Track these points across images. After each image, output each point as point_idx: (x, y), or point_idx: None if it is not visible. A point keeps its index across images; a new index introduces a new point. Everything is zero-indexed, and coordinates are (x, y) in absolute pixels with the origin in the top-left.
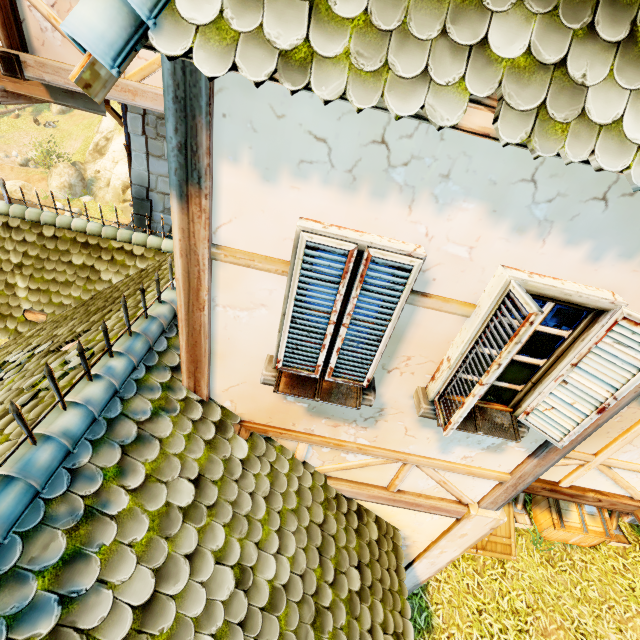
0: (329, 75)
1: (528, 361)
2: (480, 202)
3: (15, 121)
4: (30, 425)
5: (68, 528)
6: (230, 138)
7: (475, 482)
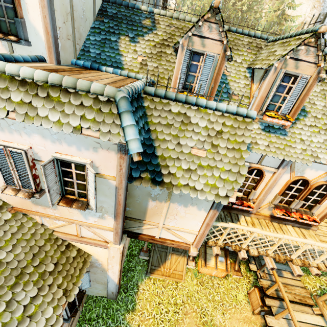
0: None
1: (81, 182)
2: (38, 134)
3: None
4: None
5: None
6: None
7: (106, 232)
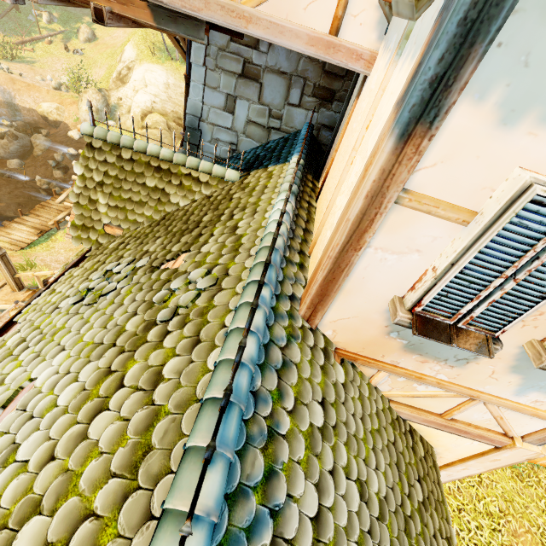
0: None
1: None
2: None
3: (48, 47)
4: (194, 343)
5: (261, 447)
6: (490, 72)
7: (530, 421)
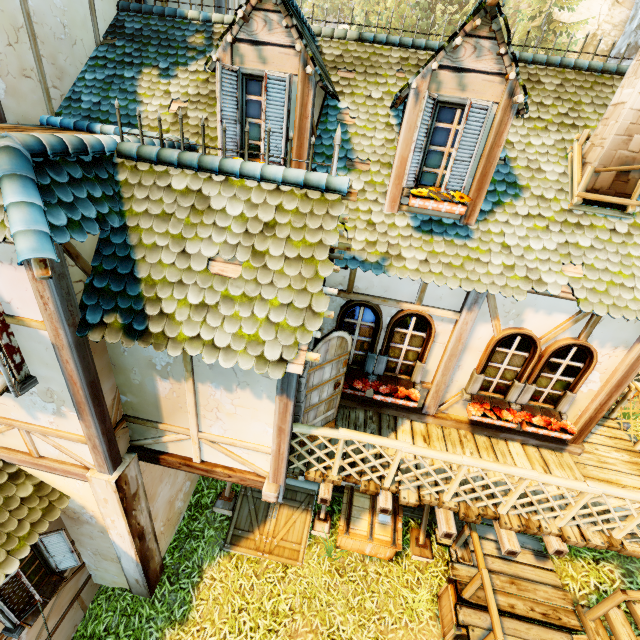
0: None
1: None
2: None
3: None
4: None
5: None
6: None
7: (80, 447)
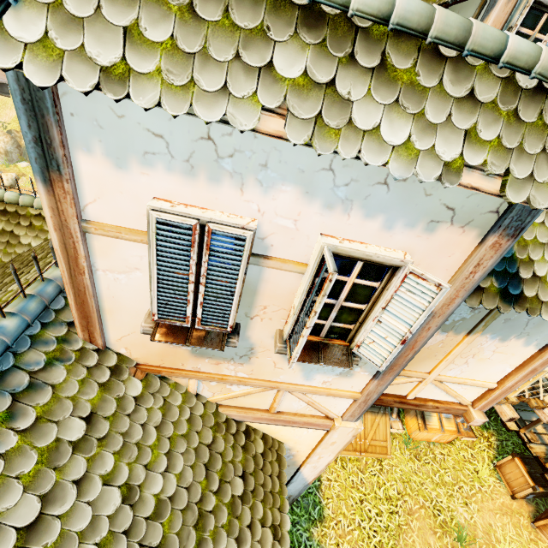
0: (145, 88)
1: (354, 306)
2: (295, 185)
3: None
4: None
5: None
6: (81, 133)
7: (336, 401)
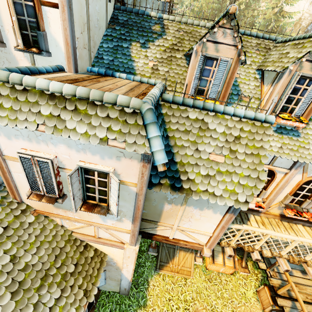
0: (4, 120)
1: (103, 189)
2: (64, 144)
3: None
4: None
5: None
6: None
7: (123, 234)
